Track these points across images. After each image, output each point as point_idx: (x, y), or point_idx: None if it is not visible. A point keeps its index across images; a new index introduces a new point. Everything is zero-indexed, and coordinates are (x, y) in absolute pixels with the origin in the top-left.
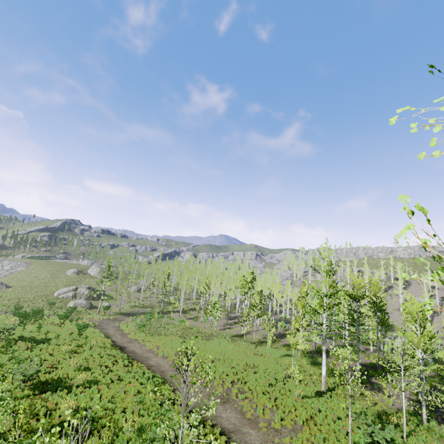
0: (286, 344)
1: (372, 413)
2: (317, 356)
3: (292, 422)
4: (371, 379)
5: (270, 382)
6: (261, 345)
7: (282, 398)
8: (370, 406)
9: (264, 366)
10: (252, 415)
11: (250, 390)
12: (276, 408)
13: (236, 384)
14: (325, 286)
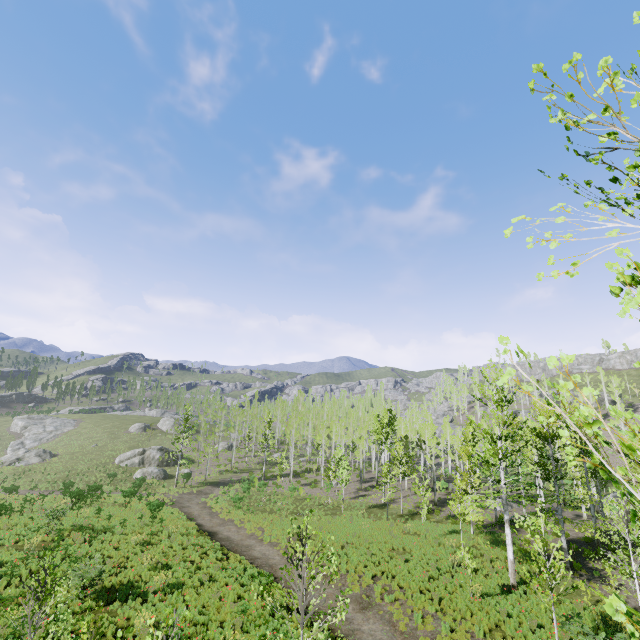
0: (451, 515)
1: (593, 616)
2: (500, 530)
3: (468, 634)
4: (588, 562)
5: (430, 575)
6: (414, 519)
7: (449, 598)
8: (588, 605)
9: (420, 551)
10: (407, 626)
11: (400, 588)
12: (442, 613)
13: (380, 580)
14: (497, 424)
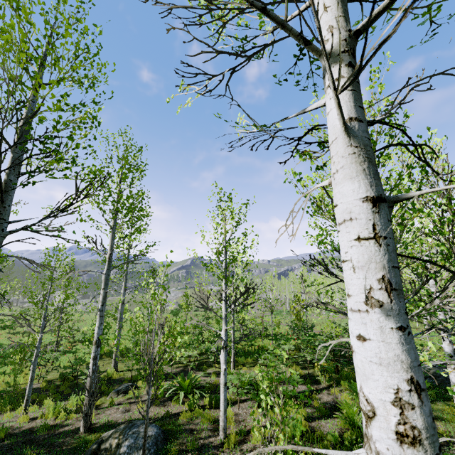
0: None
1: None
2: None
3: None
4: None
5: None
6: None
7: None
8: None
9: None
10: None
11: None
12: None
13: None
14: None
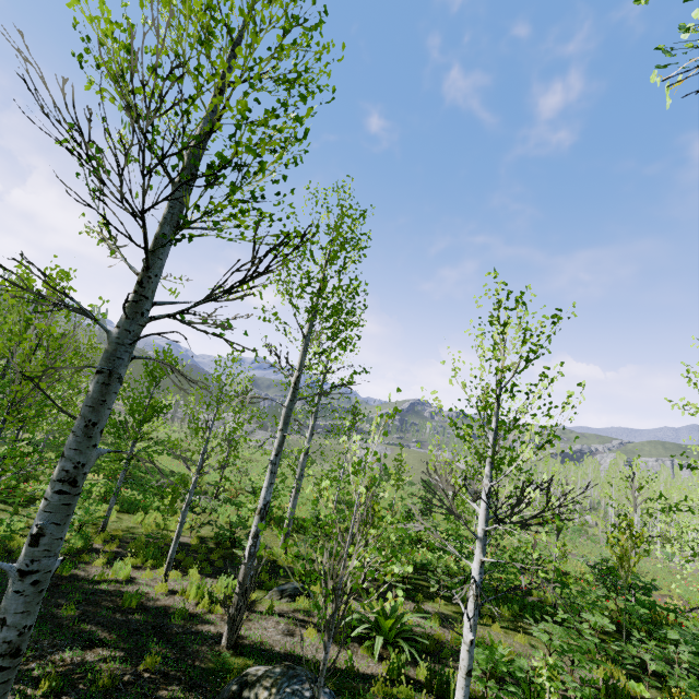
0: None
1: None
2: None
3: None
4: None
5: None
6: None
7: None
8: None
9: None
10: None
11: None
12: None
13: None
14: None
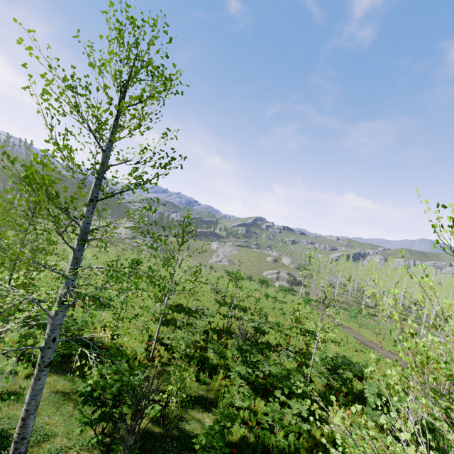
0: None
1: None
2: None
3: None
4: None
5: None
6: None
7: None
8: None
9: None
10: None
11: None
12: None
13: None
14: None
